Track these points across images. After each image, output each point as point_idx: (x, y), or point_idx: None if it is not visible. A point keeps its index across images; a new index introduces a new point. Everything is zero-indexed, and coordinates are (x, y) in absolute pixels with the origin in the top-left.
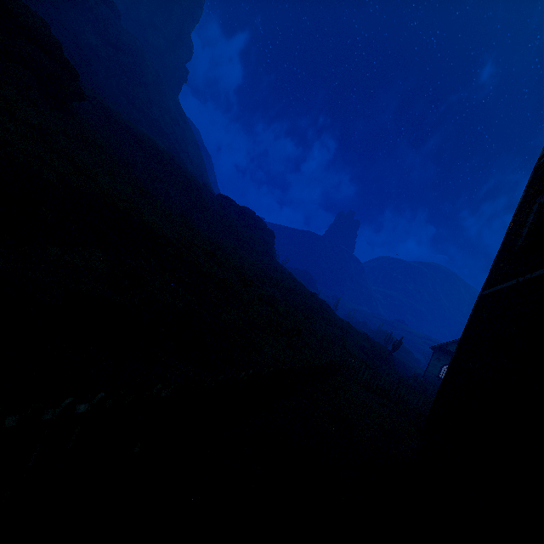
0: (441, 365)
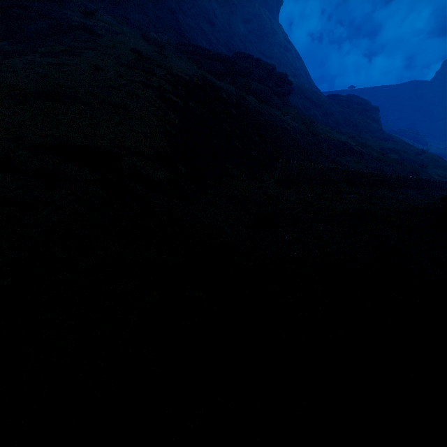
0: None
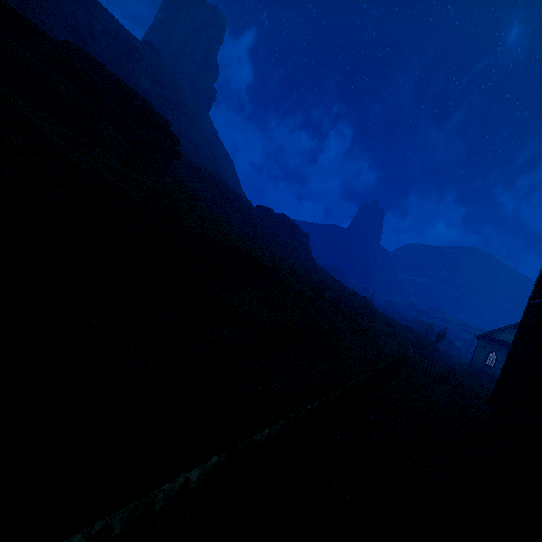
0: (487, 352)
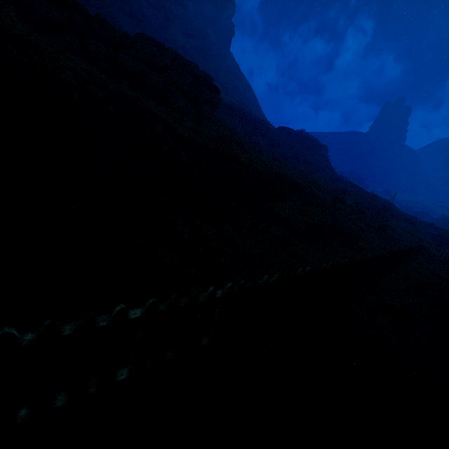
0: None
